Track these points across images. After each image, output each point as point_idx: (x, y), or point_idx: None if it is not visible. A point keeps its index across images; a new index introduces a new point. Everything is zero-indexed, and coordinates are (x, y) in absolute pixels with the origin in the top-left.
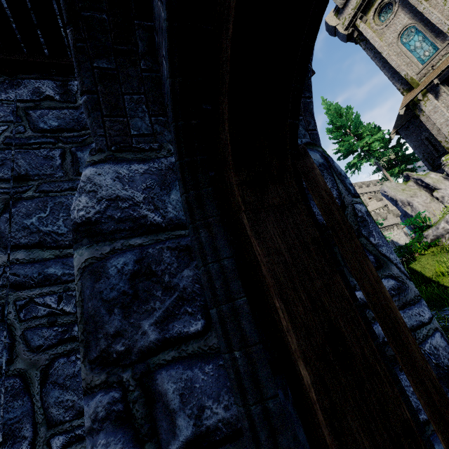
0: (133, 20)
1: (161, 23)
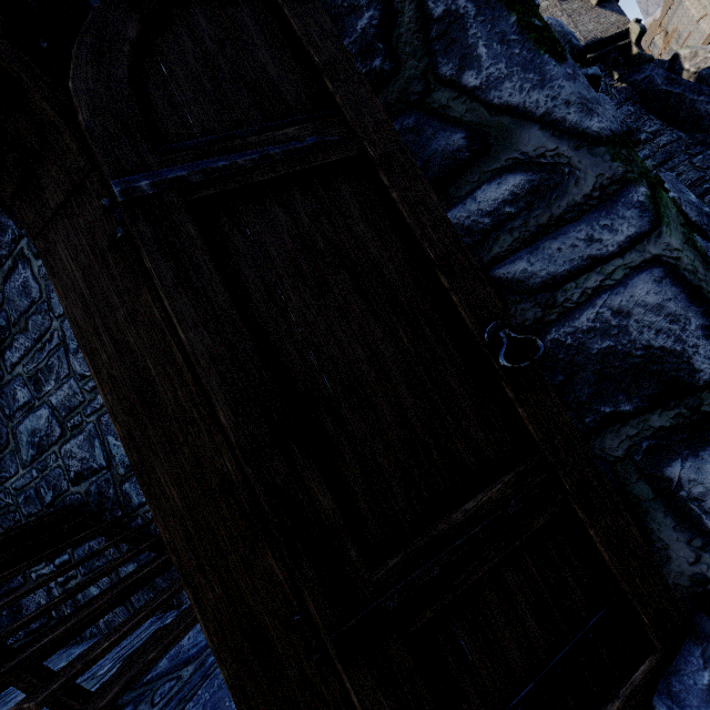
0: None
1: None
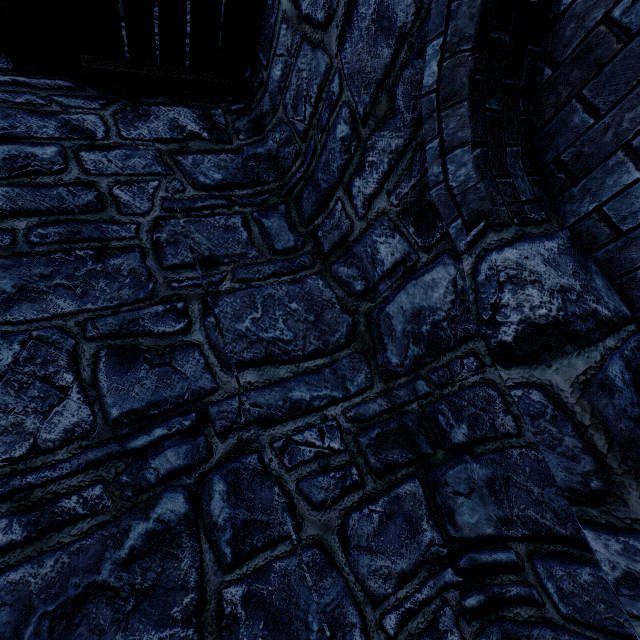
0: (527, 45)
1: (599, 55)
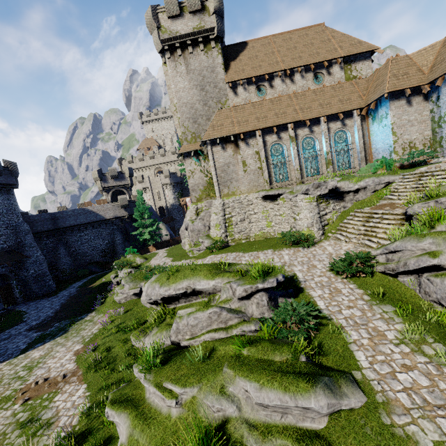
0: None
1: None
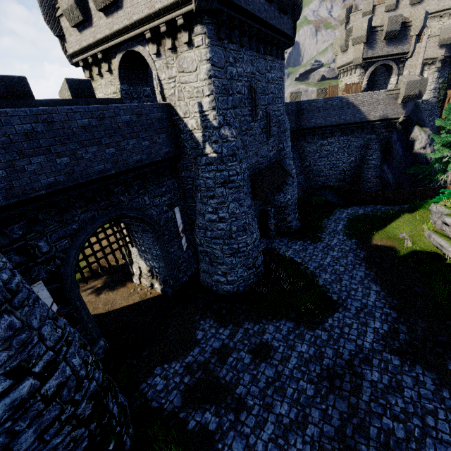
0: None
1: None
